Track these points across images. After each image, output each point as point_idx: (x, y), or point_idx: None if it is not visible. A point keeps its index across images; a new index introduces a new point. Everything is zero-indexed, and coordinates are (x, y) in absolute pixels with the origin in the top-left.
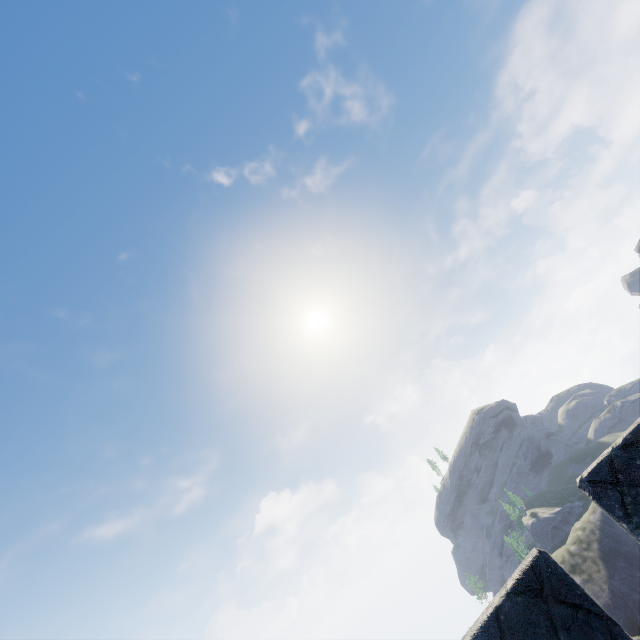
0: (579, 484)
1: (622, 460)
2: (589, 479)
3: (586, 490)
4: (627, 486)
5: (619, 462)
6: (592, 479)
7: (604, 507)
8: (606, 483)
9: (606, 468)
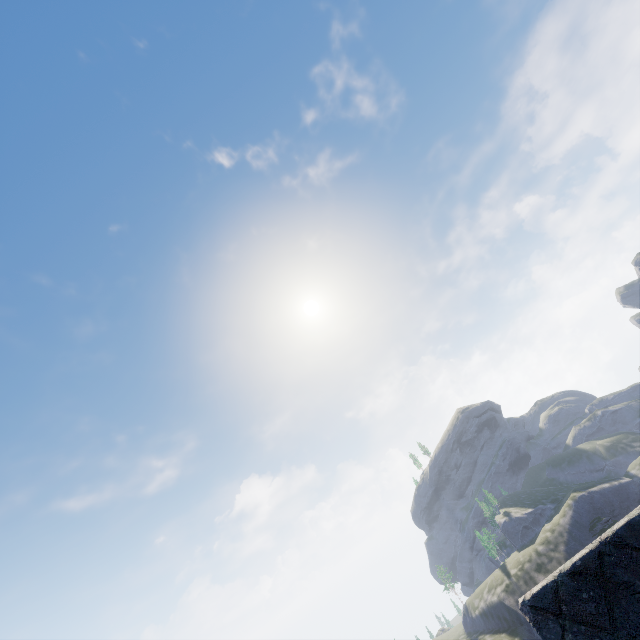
0: (521, 606)
1: (568, 589)
2: (531, 604)
3: (527, 615)
4: (570, 620)
5: (565, 591)
6: (534, 604)
7: (543, 638)
8: (548, 612)
9: (550, 595)
